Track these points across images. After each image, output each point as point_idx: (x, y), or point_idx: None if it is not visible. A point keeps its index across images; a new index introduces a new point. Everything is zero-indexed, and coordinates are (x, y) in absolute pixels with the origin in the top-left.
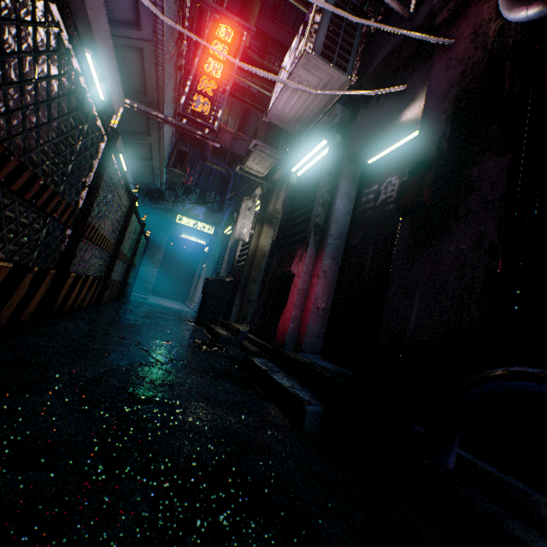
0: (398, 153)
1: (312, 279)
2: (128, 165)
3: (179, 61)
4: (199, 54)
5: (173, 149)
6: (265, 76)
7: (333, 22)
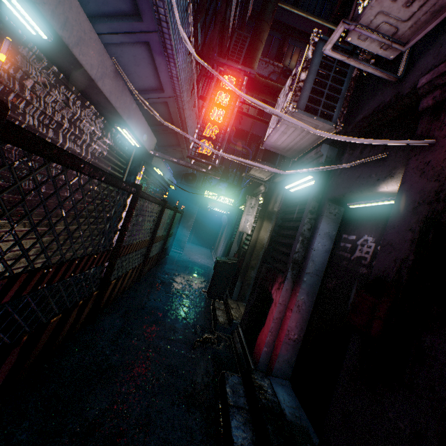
0: (378, 212)
1: (286, 311)
2: (166, 167)
3: (200, 92)
4: (206, 105)
5: None
6: (239, 162)
7: (323, 68)
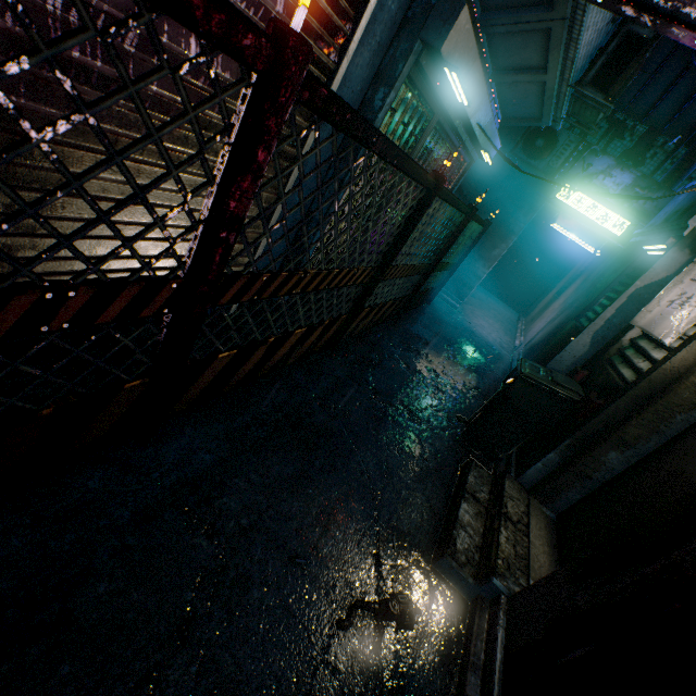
0: None
1: None
2: (484, 88)
3: None
4: None
5: (610, 37)
6: None
7: None
